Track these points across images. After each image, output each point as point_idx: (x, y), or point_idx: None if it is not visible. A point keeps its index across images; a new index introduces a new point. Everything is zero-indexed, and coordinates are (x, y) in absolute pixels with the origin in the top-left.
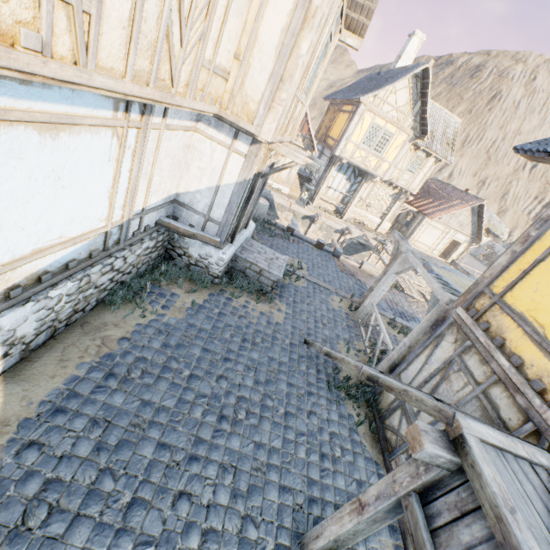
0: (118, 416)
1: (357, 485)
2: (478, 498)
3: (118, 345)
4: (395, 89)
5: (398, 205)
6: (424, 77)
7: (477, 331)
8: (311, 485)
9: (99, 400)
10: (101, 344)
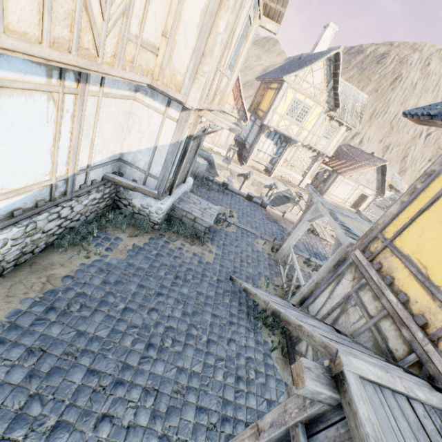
0: (53, 345)
1: (267, 405)
2: (352, 436)
3: (61, 282)
4: (312, 70)
5: (316, 165)
6: (336, 60)
7: (371, 270)
8: (225, 406)
9: (37, 331)
10: (46, 281)
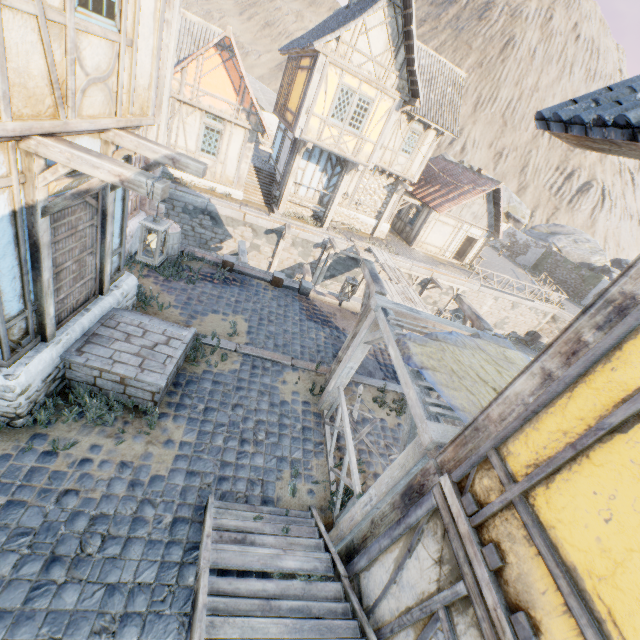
0: None
1: None
2: None
3: None
4: (366, 28)
5: (396, 199)
6: (406, 6)
7: (478, 565)
8: None
9: None
10: None
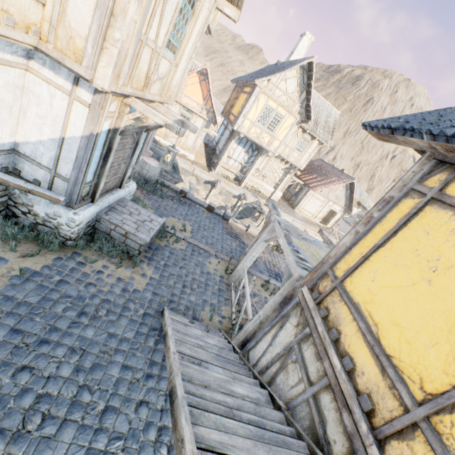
0: None
1: None
2: None
3: None
4: (286, 77)
5: (288, 178)
6: (310, 70)
7: (317, 317)
8: None
9: None
10: None
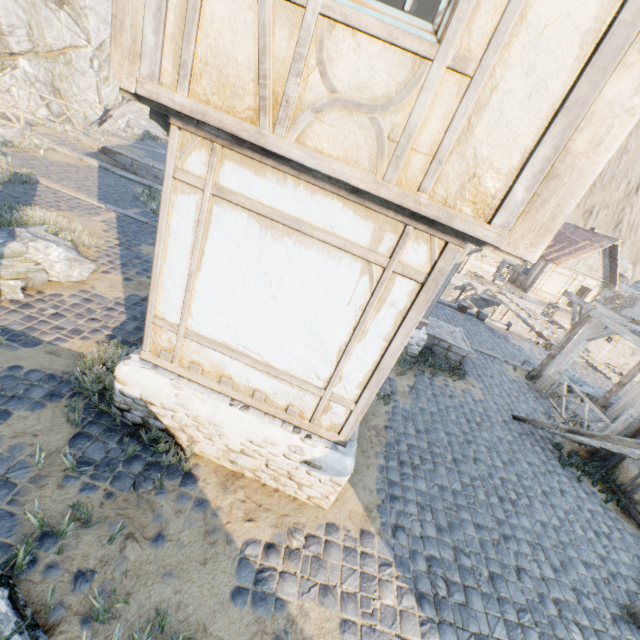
0: (431, 500)
1: (638, 561)
2: None
3: (387, 433)
4: None
5: None
6: None
7: None
8: (604, 561)
9: (410, 486)
10: (376, 433)
